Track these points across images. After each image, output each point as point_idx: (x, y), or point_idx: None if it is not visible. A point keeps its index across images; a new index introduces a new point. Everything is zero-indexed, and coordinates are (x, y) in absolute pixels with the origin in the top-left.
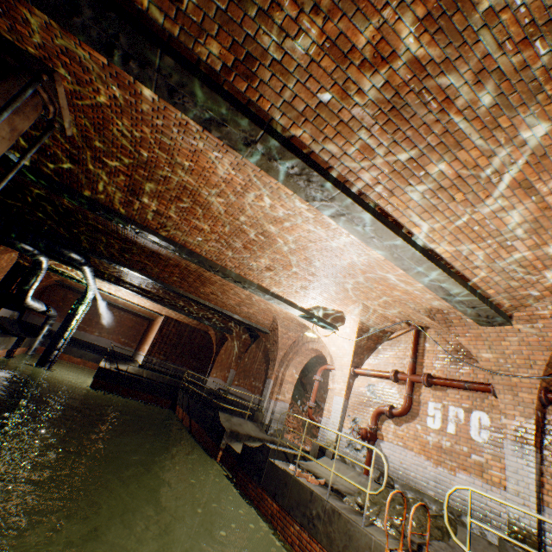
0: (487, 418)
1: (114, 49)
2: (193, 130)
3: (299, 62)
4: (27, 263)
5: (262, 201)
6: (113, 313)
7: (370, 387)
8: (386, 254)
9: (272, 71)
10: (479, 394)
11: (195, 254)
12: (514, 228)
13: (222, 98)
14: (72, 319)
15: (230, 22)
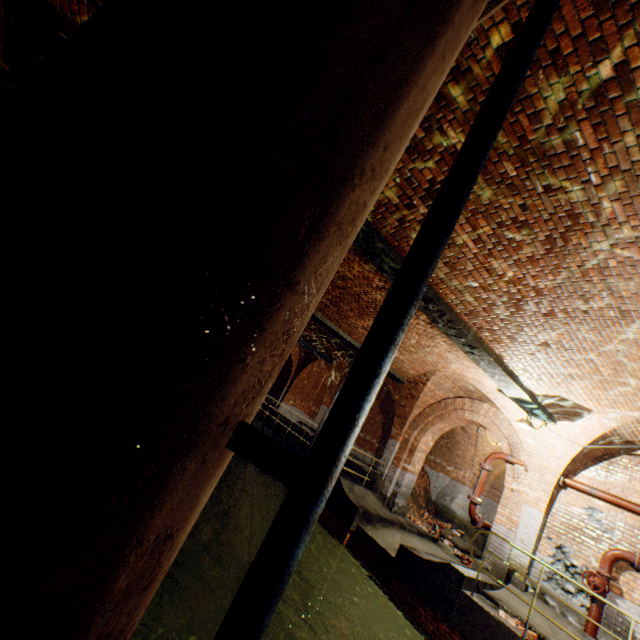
0: None
1: None
2: None
3: None
4: None
5: None
6: None
7: (593, 512)
8: None
9: None
10: None
11: (440, 300)
12: None
13: None
14: None
15: None
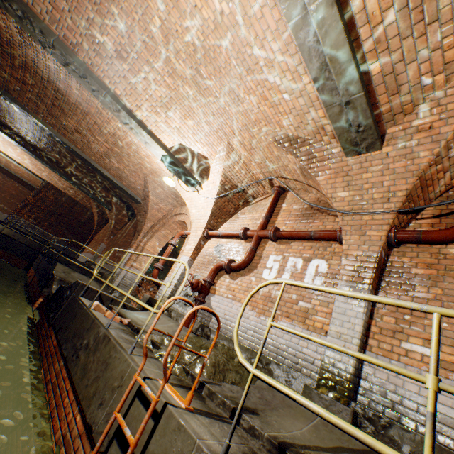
0: (326, 265)
1: None
2: None
3: None
4: None
5: None
6: None
7: (218, 247)
8: None
9: None
10: (324, 243)
11: None
12: None
13: None
14: None
15: None
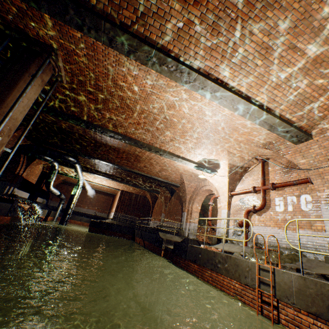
0: (309, 197)
1: (83, 27)
2: (122, 62)
3: (165, 10)
4: (47, 171)
5: (161, 96)
6: (93, 195)
7: (241, 200)
8: (230, 107)
9: (154, 18)
10: (303, 185)
11: (132, 139)
12: (294, 75)
13: (133, 38)
14: (73, 197)
15: (132, 0)
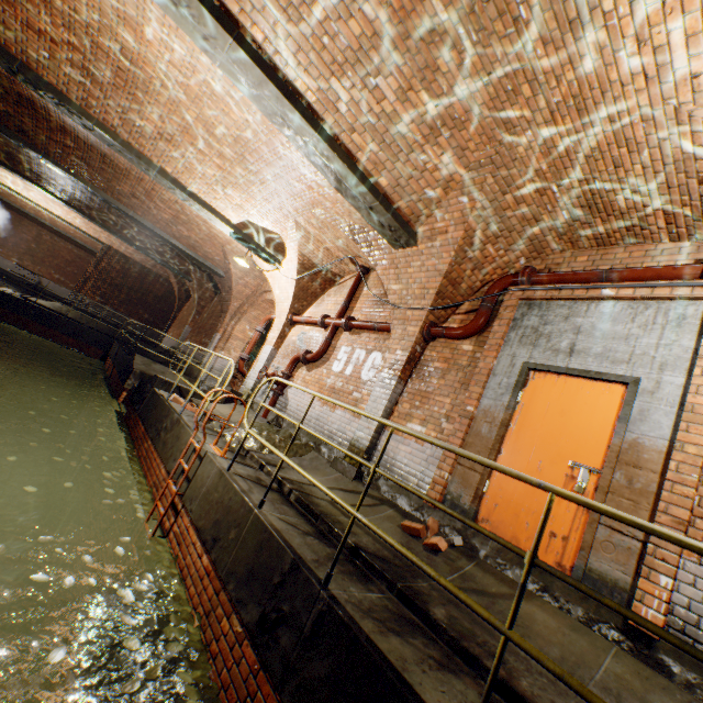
0: (381, 358)
1: None
2: None
3: None
4: None
5: None
6: (41, 236)
7: (301, 336)
8: (240, 83)
9: None
10: (385, 336)
11: (51, 87)
12: (369, 50)
13: None
14: None
15: None
